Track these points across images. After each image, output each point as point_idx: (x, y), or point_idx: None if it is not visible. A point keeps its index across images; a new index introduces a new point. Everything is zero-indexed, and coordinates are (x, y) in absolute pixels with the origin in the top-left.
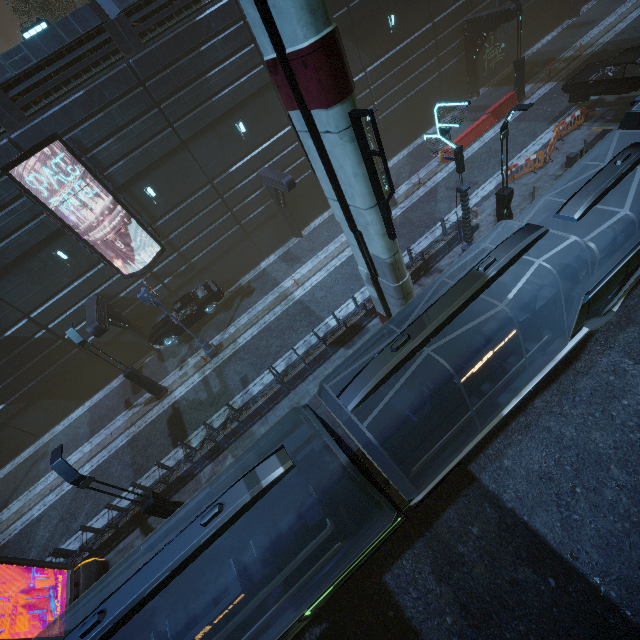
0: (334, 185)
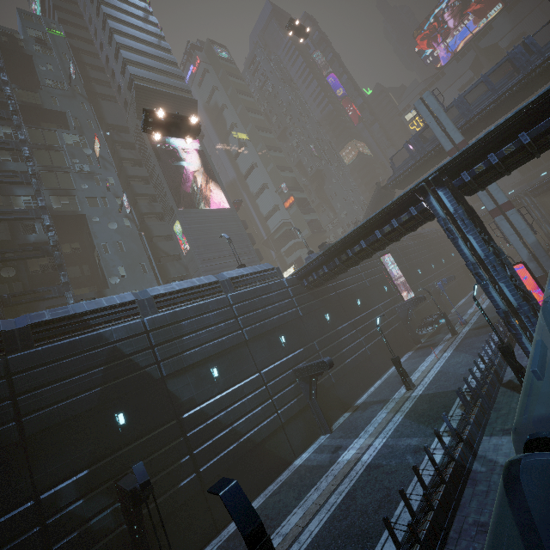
0: (513, 227)
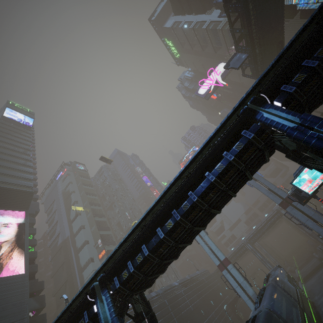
0: (235, 280)
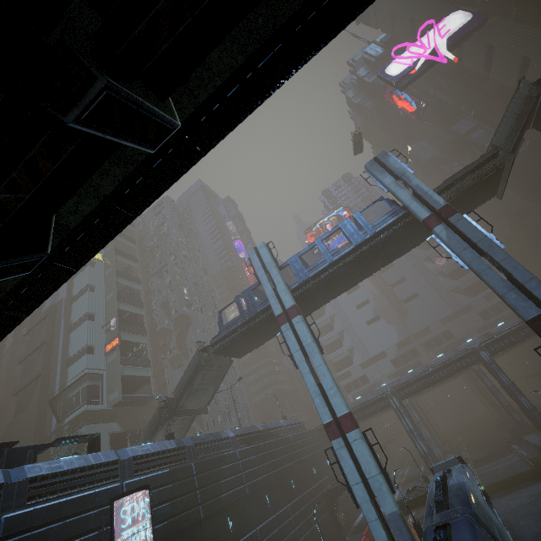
0: (359, 467)
